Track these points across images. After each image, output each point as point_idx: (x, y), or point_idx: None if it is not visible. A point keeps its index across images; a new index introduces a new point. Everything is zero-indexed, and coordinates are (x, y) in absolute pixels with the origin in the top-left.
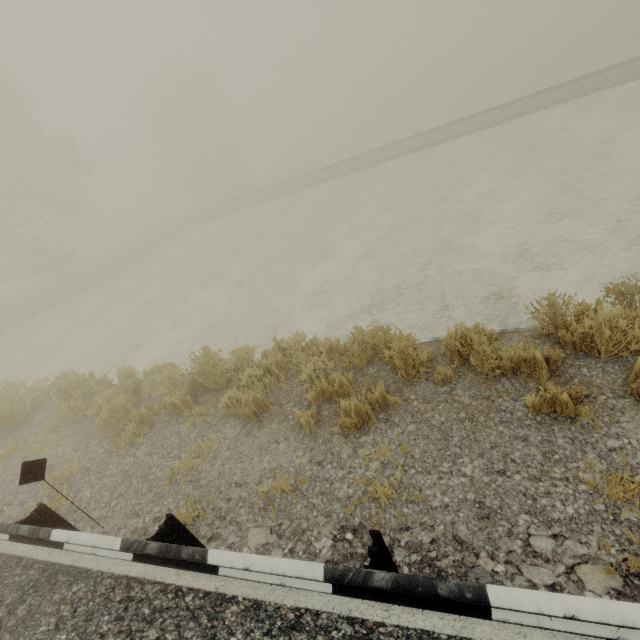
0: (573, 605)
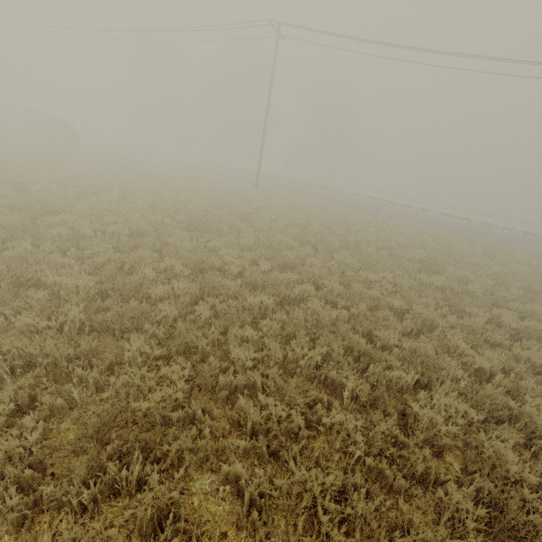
0: None
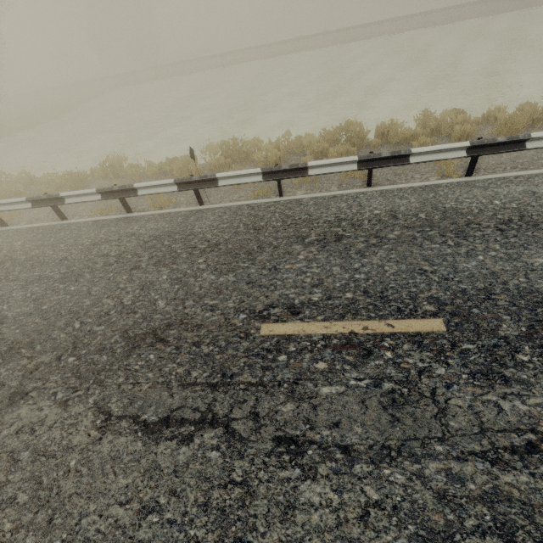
0: (434, 147)
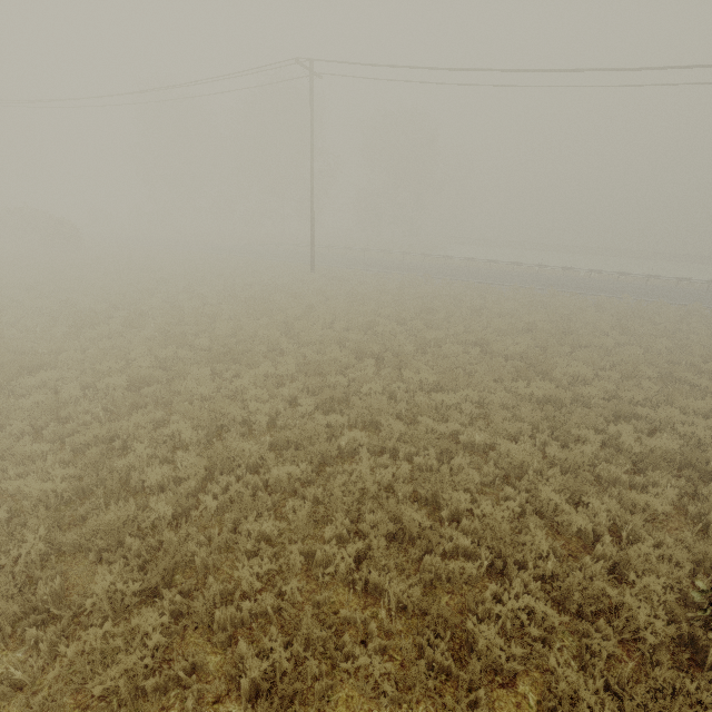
0: None
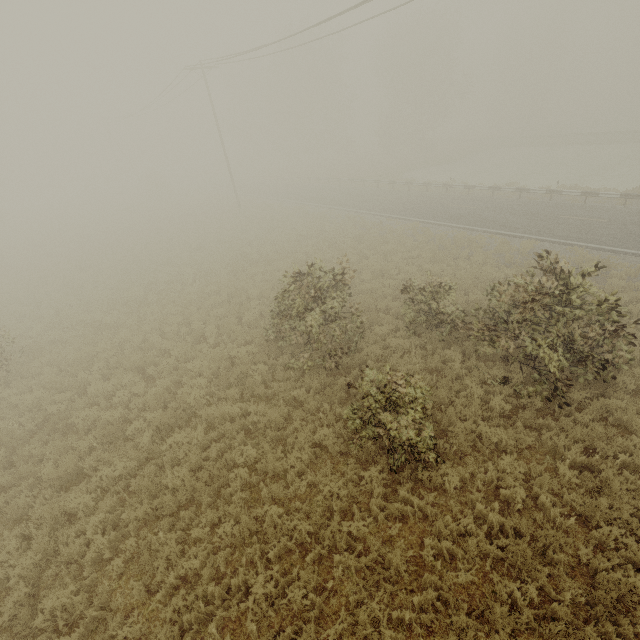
0: None
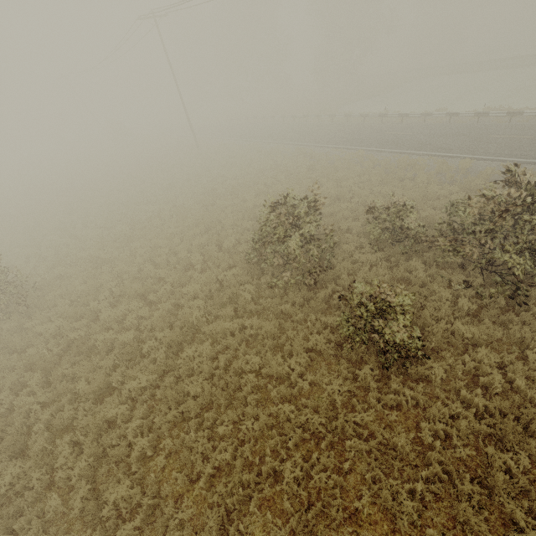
0: None
